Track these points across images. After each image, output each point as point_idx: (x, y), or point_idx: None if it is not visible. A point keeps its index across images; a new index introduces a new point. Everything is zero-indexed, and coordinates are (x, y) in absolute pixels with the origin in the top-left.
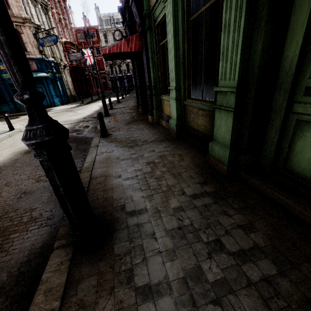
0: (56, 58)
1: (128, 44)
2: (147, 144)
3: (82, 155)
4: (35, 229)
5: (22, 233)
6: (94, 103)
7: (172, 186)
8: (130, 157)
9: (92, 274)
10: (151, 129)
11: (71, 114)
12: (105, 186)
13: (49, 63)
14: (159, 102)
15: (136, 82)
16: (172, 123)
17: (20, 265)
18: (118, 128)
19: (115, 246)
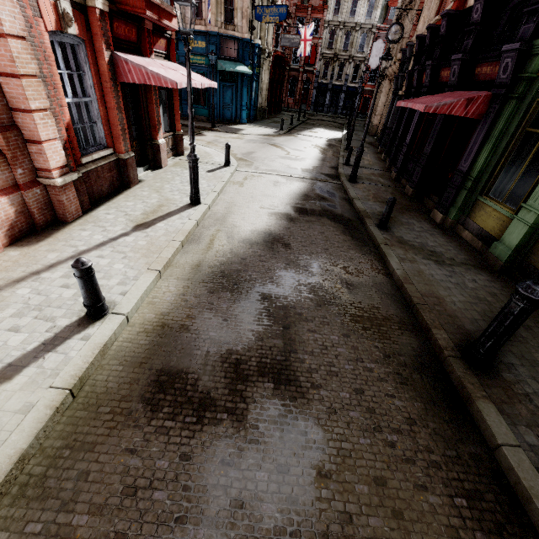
0: (262, 38)
1: (467, 106)
2: (459, 266)
3: (369, 251)
4: (398, 330)
5: (390, 329)
6: (300, 136)
7: (528, 339)
8: (448, 280)
9: (496, 386)
10: (446, 238)
11: (283, 155)
12: (446, 311)
13: (252, 48)
14: (470, 202)
15: (412, 138)
16: (500, 249)
17: (414, 356)
18: (391, 217)
19: (502, 374)
